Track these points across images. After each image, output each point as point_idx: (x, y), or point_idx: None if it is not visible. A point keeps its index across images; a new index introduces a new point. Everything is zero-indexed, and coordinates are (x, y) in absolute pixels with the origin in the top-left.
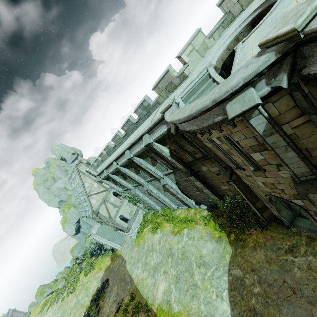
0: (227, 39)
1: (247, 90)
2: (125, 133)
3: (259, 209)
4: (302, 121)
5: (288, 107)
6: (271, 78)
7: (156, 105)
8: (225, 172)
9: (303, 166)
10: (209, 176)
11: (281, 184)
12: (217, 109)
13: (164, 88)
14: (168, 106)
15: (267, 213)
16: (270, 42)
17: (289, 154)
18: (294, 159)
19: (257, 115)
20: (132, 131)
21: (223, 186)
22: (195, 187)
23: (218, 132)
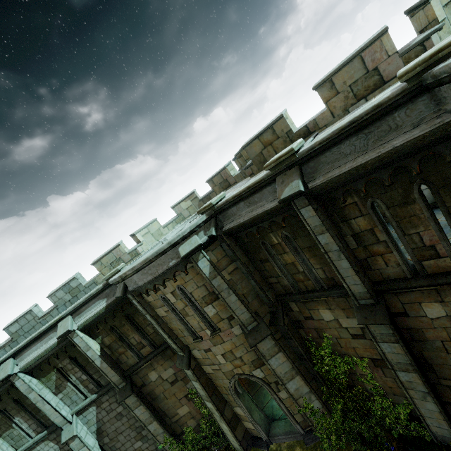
0: (179, 226)
1: (193, 236)
2: (8, 339)
3: (230, 423)
4: (233, 267)
5: (222, 255)
6: (207, 231)
7: (91, 286)
8: (182, 357)
9: (245, 310)
10: (160, 390)
11: (238, 349)
12: (172, 252)
13: (109, 264)
14: (116, 271)
15: (241, 429)
16: (202, 210)
17: (232, 297)
18: (237, 303)
19: (202, 258)
20: (28, 333)
21: (180, 410)
22: (135, 429)
23: (172, 283)
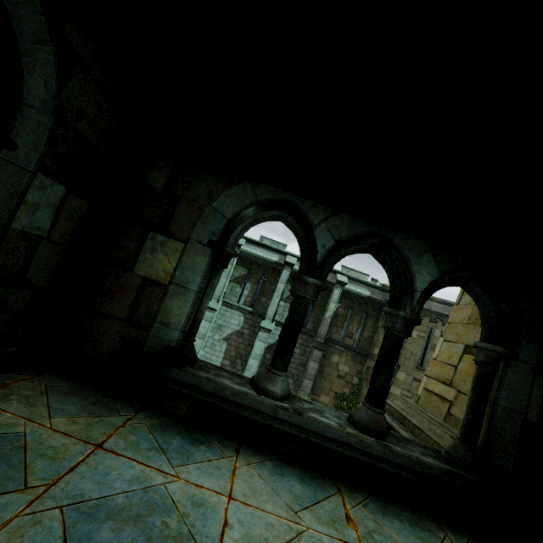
0: None
1: None
2: None
3: None
4: None
5: None
6: None
7: None
8: None
9: None
10: (328, 371)
11: None
12: None
13: None
14: None
15: None
16: None
17: None
18: None
19: None
20: None
21: (323, 396)
22: (289, 372)
23: None
